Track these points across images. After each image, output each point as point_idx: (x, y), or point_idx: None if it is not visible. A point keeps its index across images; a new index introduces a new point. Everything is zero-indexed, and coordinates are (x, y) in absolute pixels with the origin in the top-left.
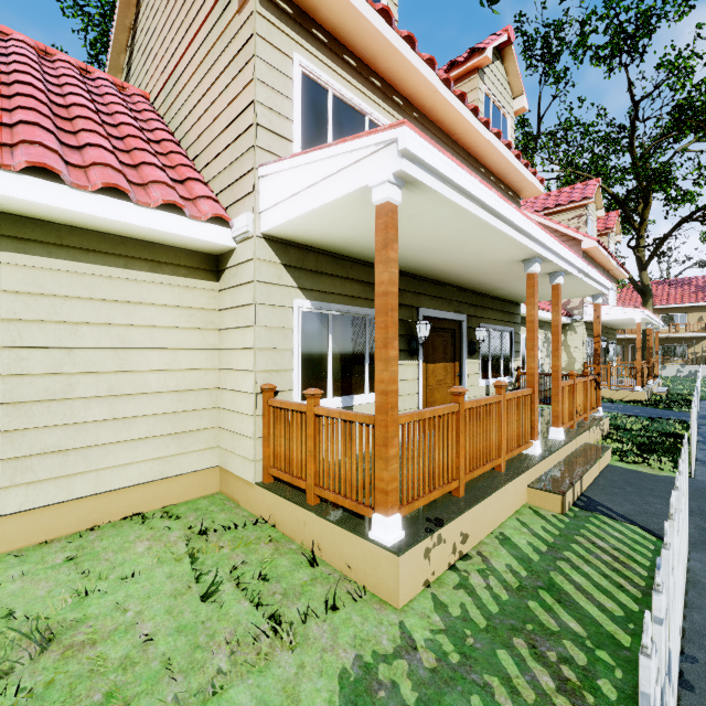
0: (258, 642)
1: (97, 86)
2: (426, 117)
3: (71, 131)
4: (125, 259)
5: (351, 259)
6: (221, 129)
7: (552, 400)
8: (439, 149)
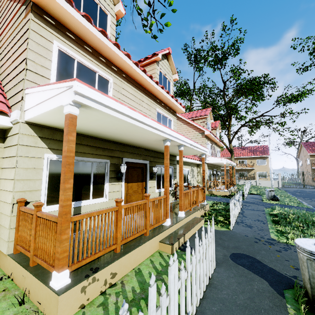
0: None
1: None
2: (129, 77)
3: None
4: None
5: (84, 135)
6: (13, 68)
7: (179, 199)
8: (100, 92)
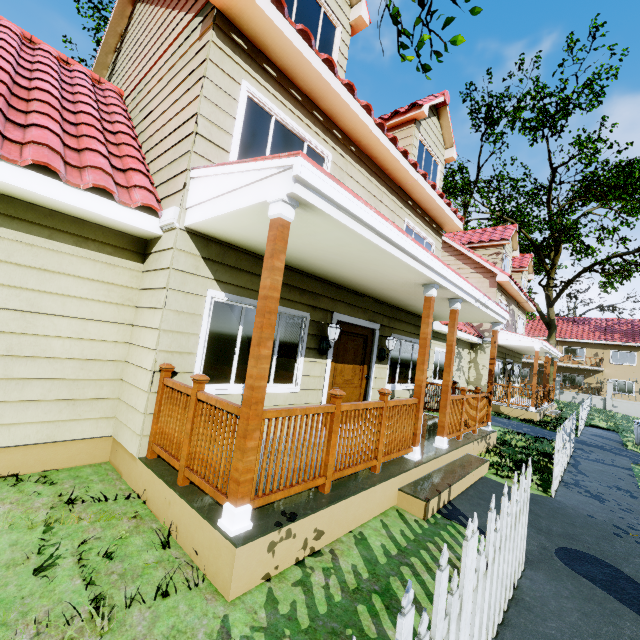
0: (70, 625)
1: (72, 77)
2: (362, 151)
3: (23, 111)
4: (50, 231)
5: None
6: (169, 132)
7: (440, 411)
8: (335, 180)
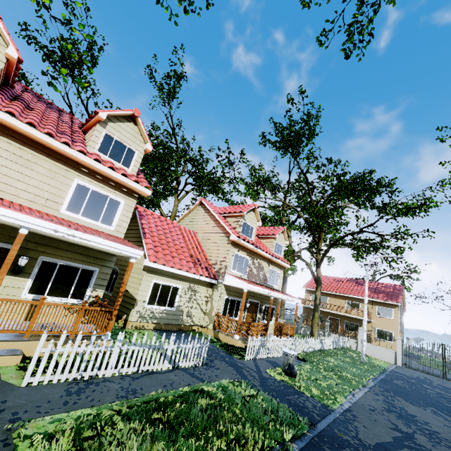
0: None
1: None
2: (11, 129)
3: None
4: None
5: None
6: None
7: None
8: None
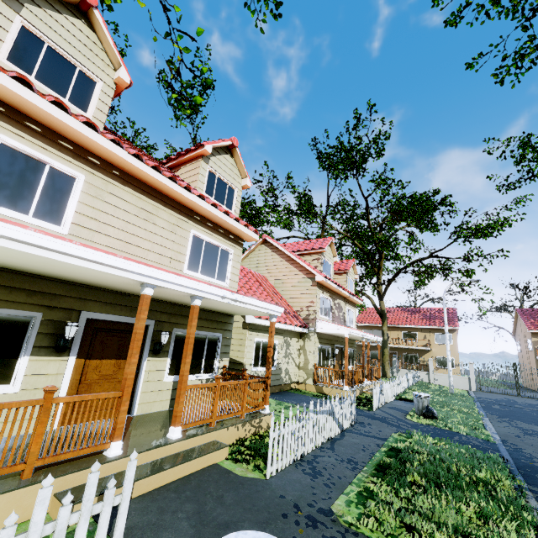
0: None
1: None
2: (130, 175)
3: None
4: None
5: None
6: None
7: (175, 401)
8: None
